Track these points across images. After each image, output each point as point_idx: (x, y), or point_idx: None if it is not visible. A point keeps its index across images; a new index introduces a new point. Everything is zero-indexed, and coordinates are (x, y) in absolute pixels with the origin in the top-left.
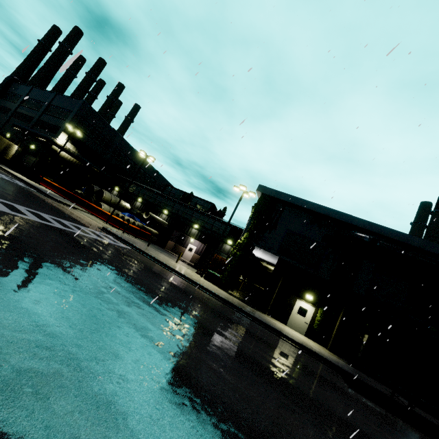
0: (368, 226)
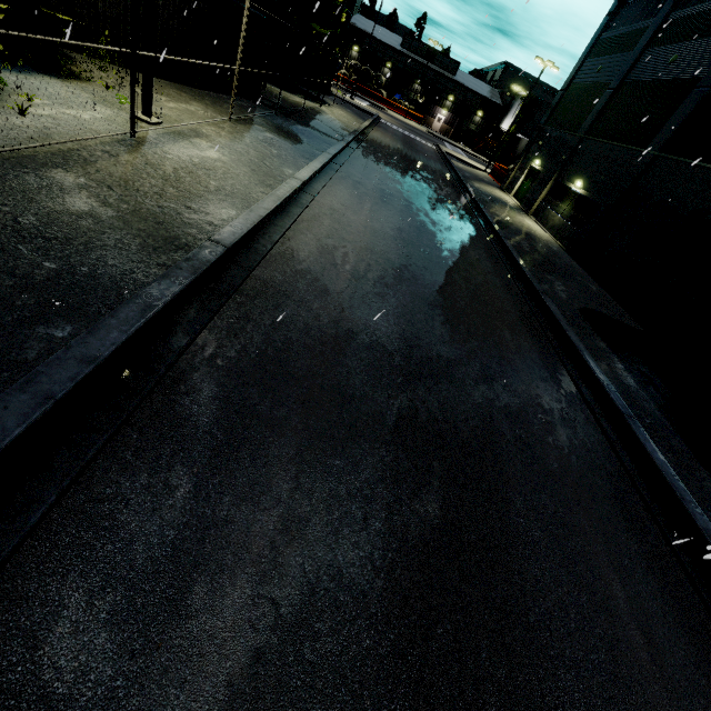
0: None
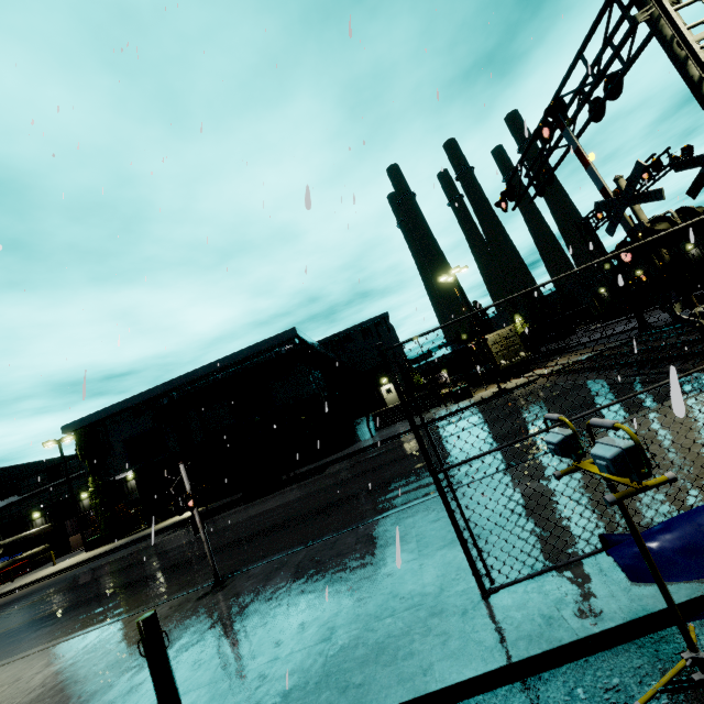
0: (165, 387)
